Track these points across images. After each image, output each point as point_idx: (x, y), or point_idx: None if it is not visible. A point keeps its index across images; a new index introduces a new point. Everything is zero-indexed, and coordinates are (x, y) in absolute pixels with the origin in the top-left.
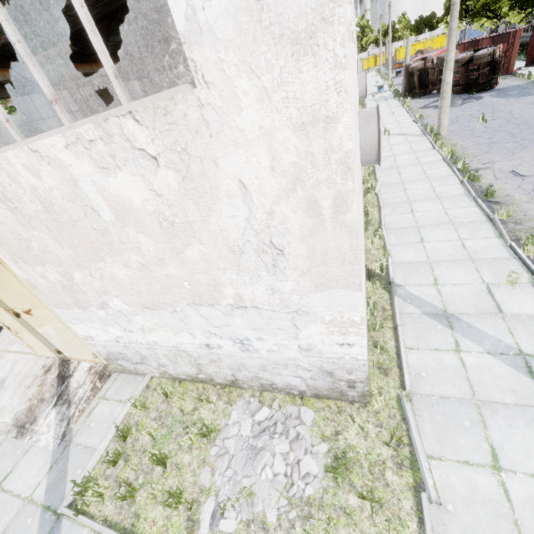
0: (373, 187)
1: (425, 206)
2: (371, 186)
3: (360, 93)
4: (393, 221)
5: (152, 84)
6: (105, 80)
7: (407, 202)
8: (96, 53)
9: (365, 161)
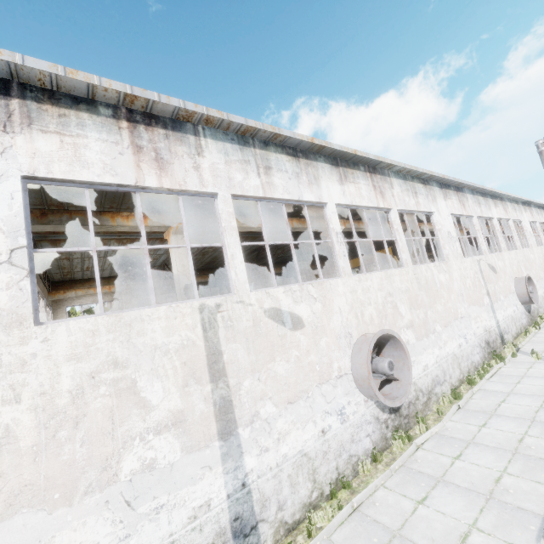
0: (424, 432)
1: (449, 501)
2: (420, 430)
3: (520, 297)
4: (379, 502)
5: (296, 281)
6: (267, 278)
7: (435, 479)
8: (267, 263)
9: (365, 393)
